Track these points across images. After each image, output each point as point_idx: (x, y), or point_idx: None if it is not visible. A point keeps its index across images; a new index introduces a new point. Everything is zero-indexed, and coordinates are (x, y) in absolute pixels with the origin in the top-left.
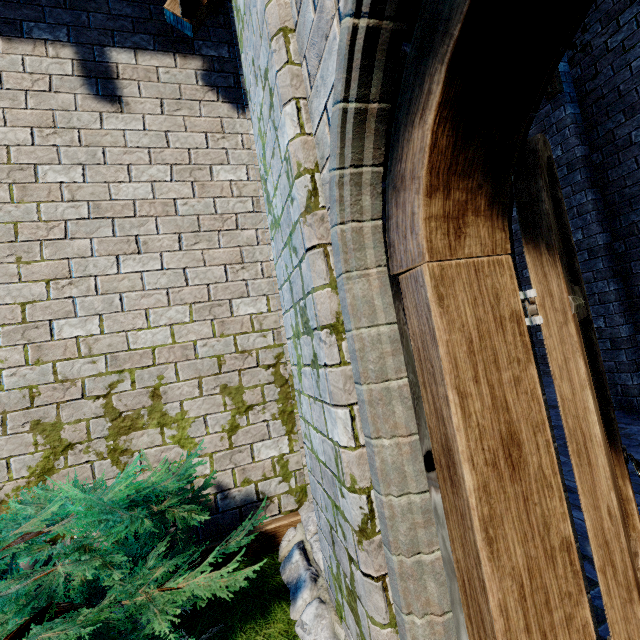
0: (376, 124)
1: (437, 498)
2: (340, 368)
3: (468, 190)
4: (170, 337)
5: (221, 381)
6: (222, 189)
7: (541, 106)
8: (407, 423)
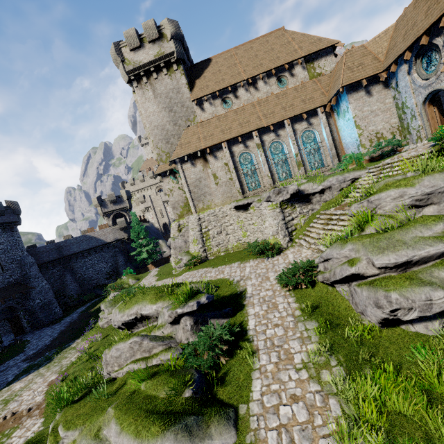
0: (424, 103)
1: (428, 122)
2: (419, 118)
3: (430, 105)
4: (382, 127)
5: (390, 132)
6: (387, 104)
7: None
8: (426, 118)
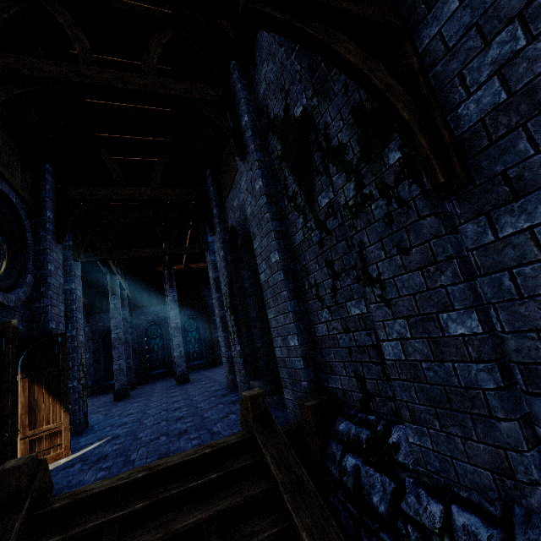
0: None
1: None
2: None
3: None
4: None
5: None
6: None
7: (207, 252)
8: None
